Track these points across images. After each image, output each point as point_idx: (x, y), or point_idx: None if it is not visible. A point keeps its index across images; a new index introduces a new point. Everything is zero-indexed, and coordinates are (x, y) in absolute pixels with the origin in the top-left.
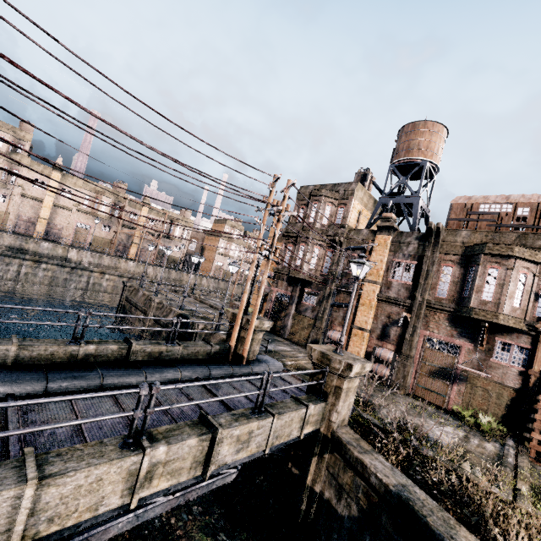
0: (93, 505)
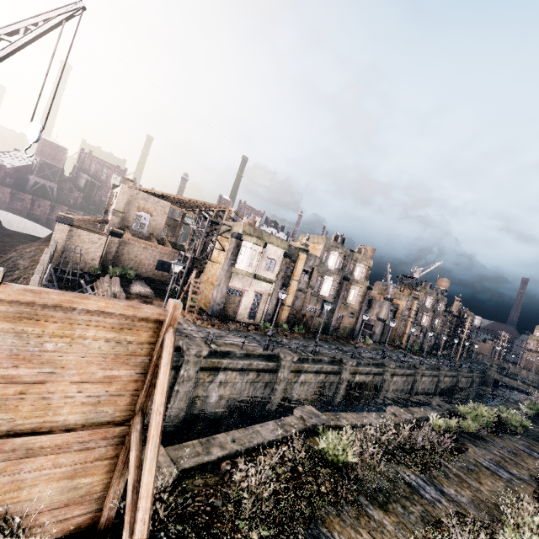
0: (513, 384)
